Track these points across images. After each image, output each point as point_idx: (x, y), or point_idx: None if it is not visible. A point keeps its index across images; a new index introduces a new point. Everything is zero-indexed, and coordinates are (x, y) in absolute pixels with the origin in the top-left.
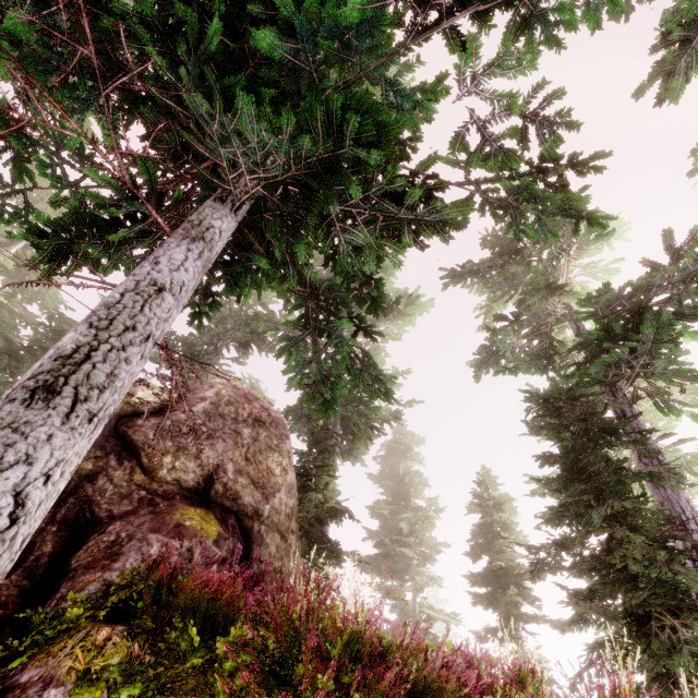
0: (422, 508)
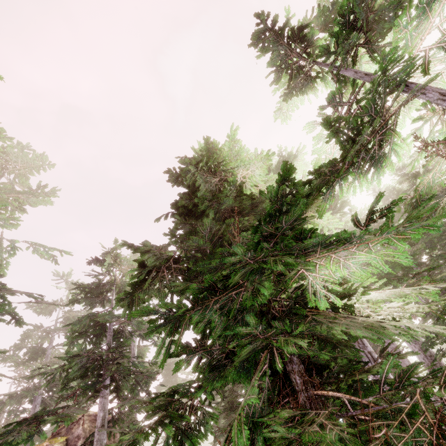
0: (184, 380)
